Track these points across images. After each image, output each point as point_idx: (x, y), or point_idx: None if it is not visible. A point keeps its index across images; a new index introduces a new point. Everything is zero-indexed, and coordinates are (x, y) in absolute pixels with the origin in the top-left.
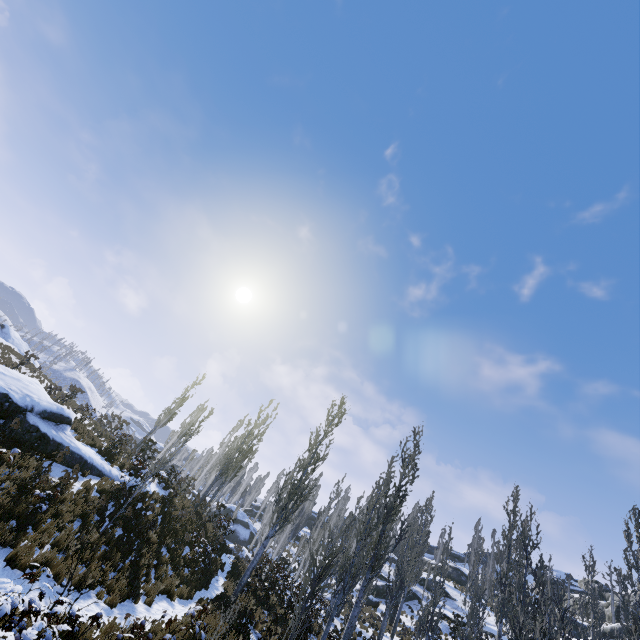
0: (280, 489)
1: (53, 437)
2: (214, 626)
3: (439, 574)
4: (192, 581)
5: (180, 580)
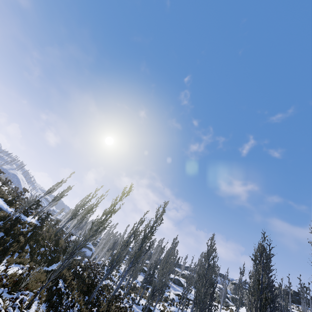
0: (92, 223)
1: None
2: (38, 278)
3: (182, 277)
4: (39, 262)
5: (32, 260)
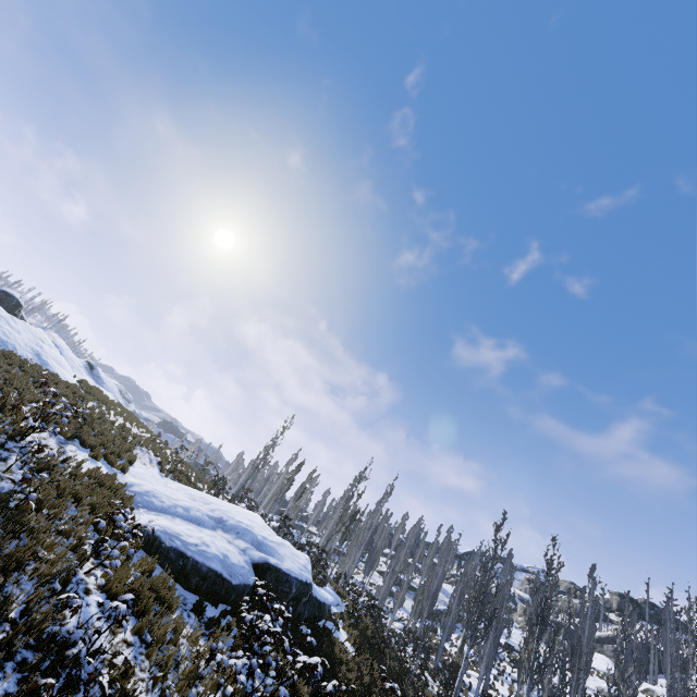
0: (470, 612)
1: (321, 599)
2: None
3: None
4: None
5: None
